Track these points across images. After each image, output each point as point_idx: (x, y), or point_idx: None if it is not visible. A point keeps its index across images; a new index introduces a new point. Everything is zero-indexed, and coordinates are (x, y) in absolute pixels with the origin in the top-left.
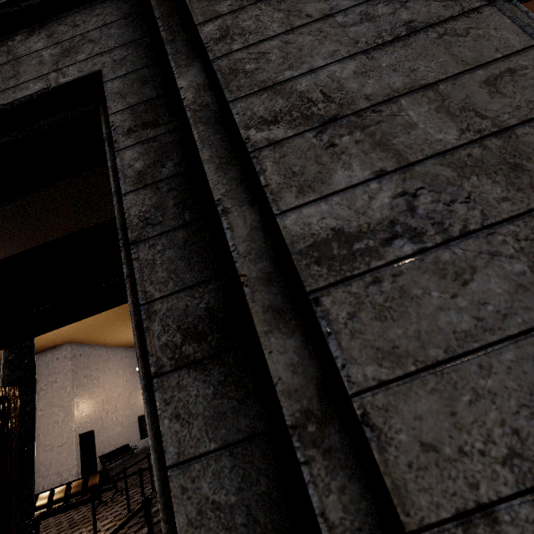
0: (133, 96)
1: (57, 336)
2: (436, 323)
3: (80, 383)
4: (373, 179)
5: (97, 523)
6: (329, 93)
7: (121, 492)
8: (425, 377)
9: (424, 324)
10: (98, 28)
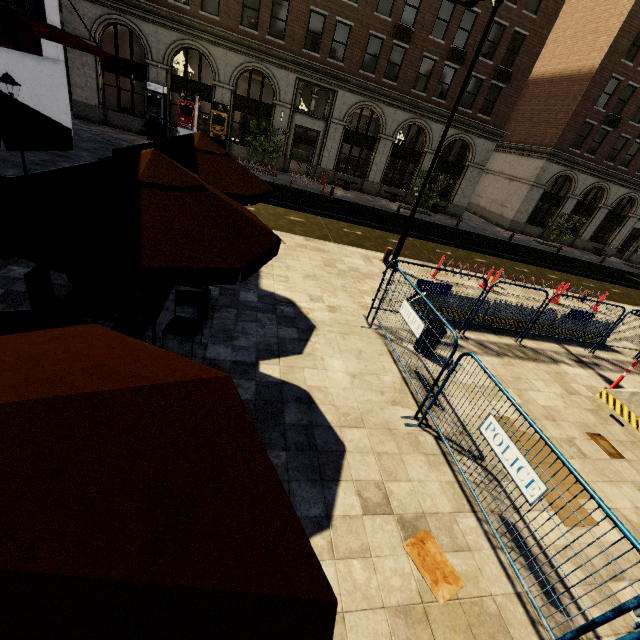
0: None
1: None
2: None
3: None
4: None
5: None
6: None
7: None
8: None
9: None
10: None
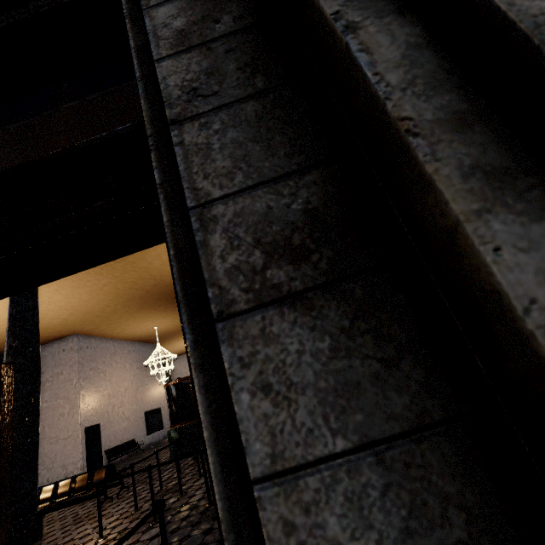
0: None
1: (63, 327)
2: None
3: (86, 376)
4: None
5: (102, 520)
6: None
7: (127, 488)
8: None
9: None
10: None
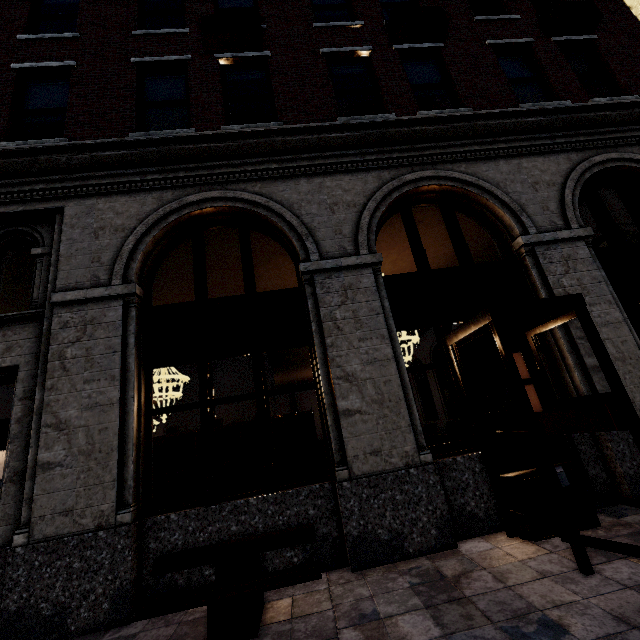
0: (27, 383)
1: None
2: (55, 485)
3: None
4: (62, 450)
5: None
6: (67, 421)
7: None
8: (48, 495)
9: (53, 485)
10: (24, 340)
